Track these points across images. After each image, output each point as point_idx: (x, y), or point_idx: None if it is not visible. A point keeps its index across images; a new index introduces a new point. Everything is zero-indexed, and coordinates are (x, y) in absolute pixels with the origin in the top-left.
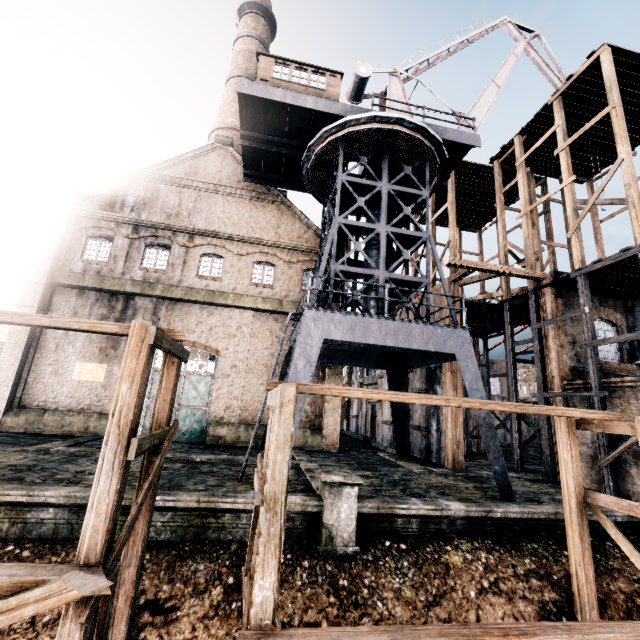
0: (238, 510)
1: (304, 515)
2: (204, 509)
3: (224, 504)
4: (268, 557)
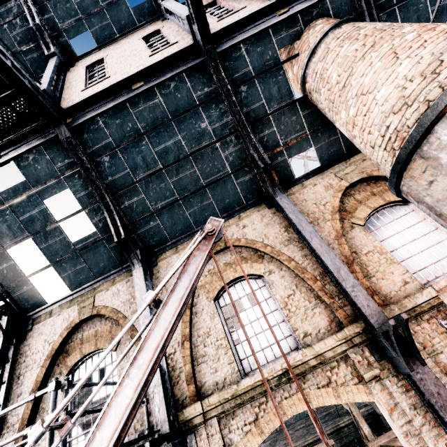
0: (347, 425)
1: (370, 415)
2: (336, 430)
3: (341, 424)
4: (361, 420)
